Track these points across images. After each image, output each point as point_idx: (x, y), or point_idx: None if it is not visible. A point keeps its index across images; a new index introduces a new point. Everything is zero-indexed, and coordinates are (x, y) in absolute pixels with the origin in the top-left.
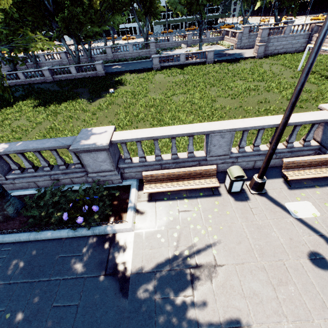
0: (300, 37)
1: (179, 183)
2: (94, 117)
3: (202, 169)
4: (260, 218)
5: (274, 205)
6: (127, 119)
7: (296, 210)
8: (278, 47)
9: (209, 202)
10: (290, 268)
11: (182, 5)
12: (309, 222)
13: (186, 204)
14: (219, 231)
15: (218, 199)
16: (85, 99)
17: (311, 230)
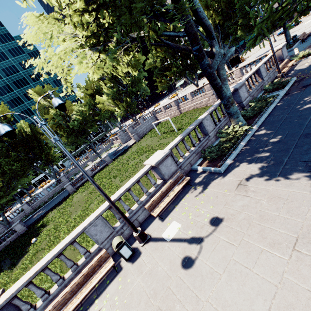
0: (150, 119)
1: (83, 290)
2: None
3: (96, 260)
4: (150, 263)
5: (157, 242)
6: None
7: (169, 234)
8: (144, 130)
9: (114, 284)
10: (174, 288)
11: (70, 145)
12: (177, 237)
13: (97, 305)
14: (124, 307)
15: (120, 274)
16: (6, 270)
17: (179, 242)
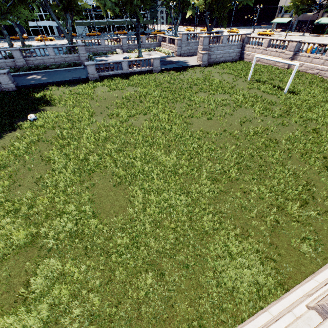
0: (235, 46)
1: None
2: (3, 173)
3: None
4: None
5: None
6: (71, 169)
7: None
8: (218, 56)
9: None
10: None
11: (113, 3)
12: None
13: None
14: None
15: None
16: None
17: None
